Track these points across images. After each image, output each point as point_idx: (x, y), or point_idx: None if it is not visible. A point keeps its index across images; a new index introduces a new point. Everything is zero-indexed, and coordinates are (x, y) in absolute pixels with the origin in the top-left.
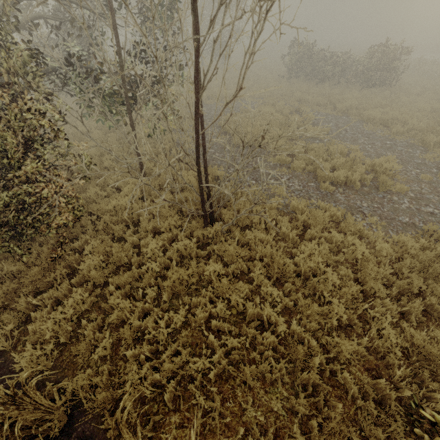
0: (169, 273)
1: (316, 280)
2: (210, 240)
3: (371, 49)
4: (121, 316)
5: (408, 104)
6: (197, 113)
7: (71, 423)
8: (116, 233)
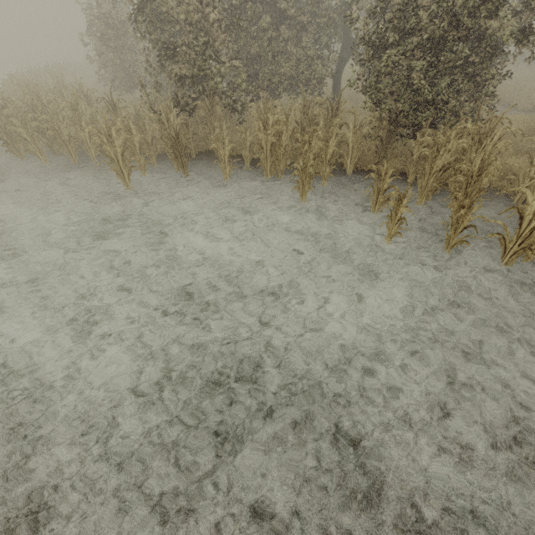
0: None
1: None
2: None
3: None
4: None
5: None
6: None
7: None
8: None
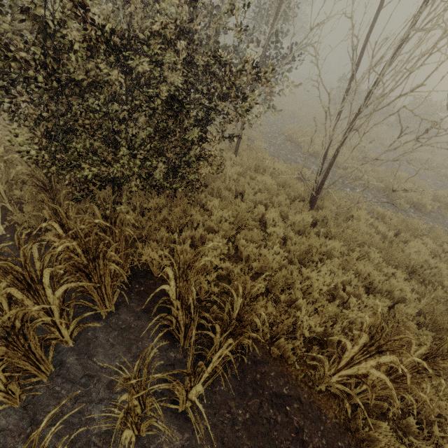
0: (302, 238)
1: (427, 273)
2: (318, 223)
3: (416, 100)
4: (259, 267)
5: (446, 155)
6: (368, 98)
7: (240, 347)
8: (227, 198)
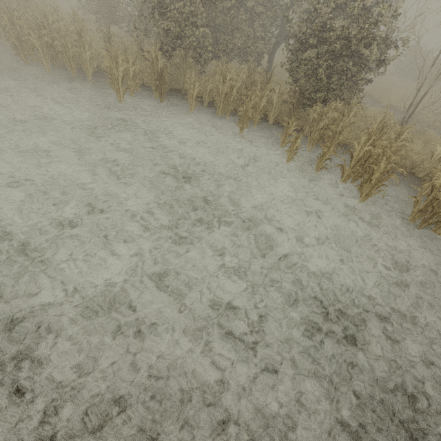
0: None
1: None
2: None
3: None
4: None
5: None
6: None
7: None
8: None
